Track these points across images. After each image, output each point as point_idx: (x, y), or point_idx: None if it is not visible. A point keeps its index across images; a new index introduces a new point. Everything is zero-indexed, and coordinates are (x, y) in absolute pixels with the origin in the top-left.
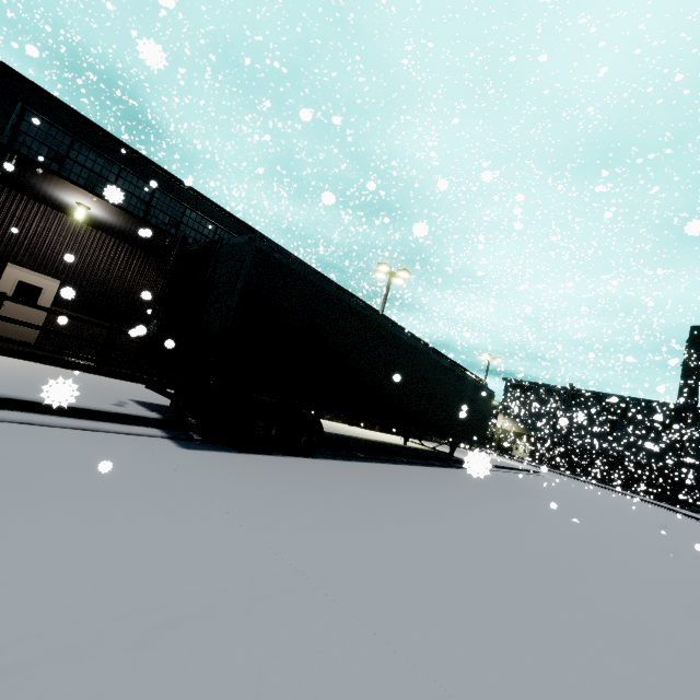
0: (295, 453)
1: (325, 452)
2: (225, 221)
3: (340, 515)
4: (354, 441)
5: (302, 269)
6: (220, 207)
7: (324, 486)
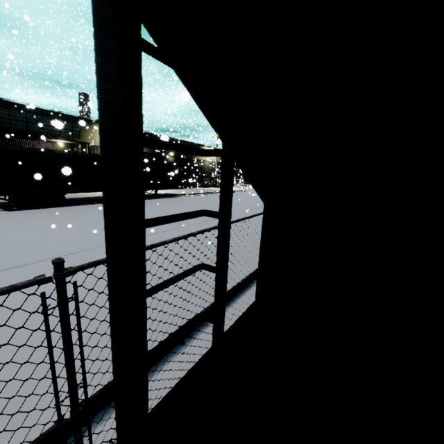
0: (55, 206)
1: (75, 204)
2: (11, 107)
3: (44, 216)
4: (100, 198)
5: (25, 149)
6: (4, 101)
7: (52, 212)
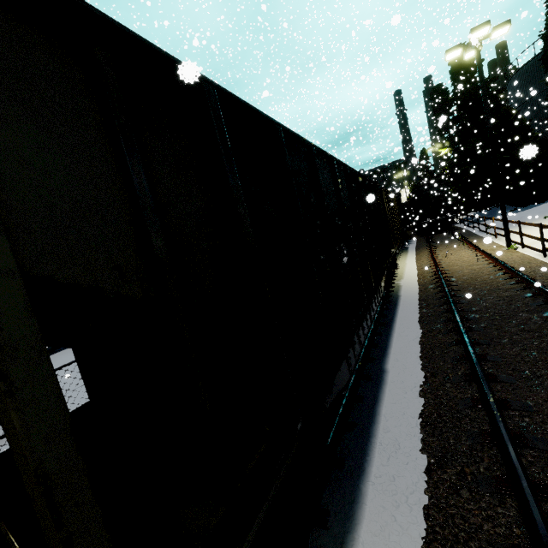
0: None
1: (56, 351)
2: None
3: None
4: None
5: None
6: None
7: None
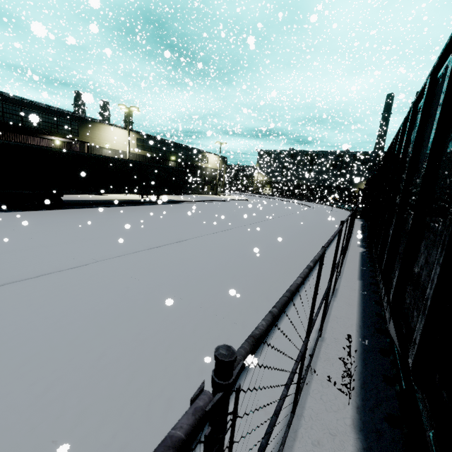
0: (51, 209)
1: (72, 207)
2: (6, 99)
3: (39, 219)
4: (99, 201)
5: (20, 145)
6: None
7: (48, 215)
